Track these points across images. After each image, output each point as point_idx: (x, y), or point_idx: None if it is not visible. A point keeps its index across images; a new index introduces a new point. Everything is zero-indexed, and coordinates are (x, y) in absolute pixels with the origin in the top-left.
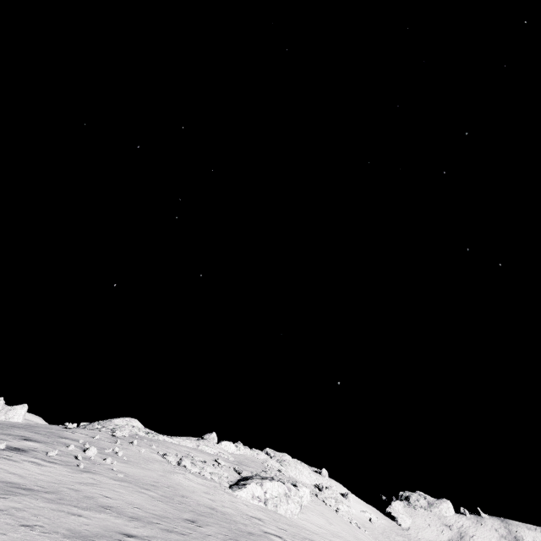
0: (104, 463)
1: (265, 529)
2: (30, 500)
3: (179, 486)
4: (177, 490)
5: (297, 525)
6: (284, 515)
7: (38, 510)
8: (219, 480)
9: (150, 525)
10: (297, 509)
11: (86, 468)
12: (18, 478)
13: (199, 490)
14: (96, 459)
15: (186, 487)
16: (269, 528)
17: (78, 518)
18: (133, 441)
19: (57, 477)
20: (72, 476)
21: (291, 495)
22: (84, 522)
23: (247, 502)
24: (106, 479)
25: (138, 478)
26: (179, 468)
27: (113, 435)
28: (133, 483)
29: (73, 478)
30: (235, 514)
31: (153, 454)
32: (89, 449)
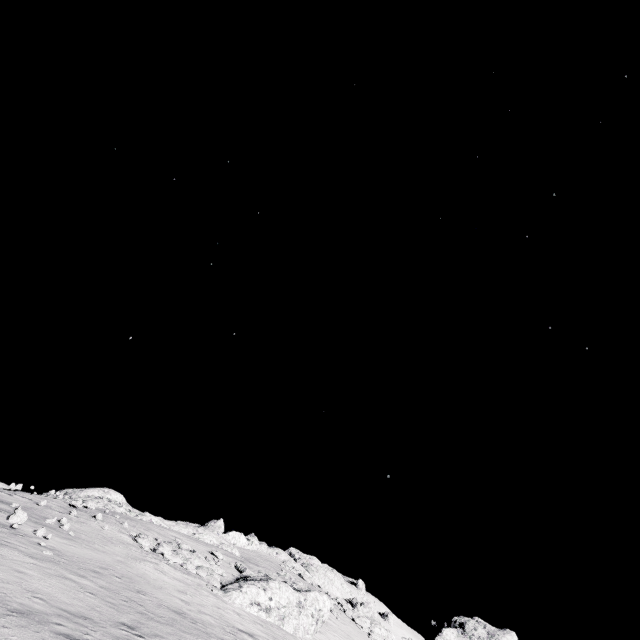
0: (32, 535)
1: None
2: None
3: (141, 578)
4: (133, 583)
5: None
6: (292, 632)
7: None
8: (207, 577)
9: (39, 625)
10: (311, 626)
11: None
12: None
13: (170, 587)
14: (23, 529)
15: (152, 580)
16: None
17: None
18: (96, 515)
19: None
20: None
21: (305, 606)
22: None
23: (241, 610)
24: (18, 555)
25: (76, 560)
26: (153, 556)
27: (73, 505)
28: (62, 565)
29: None
30: (214, 624)
31: (121, 534)
32: (15, 513)
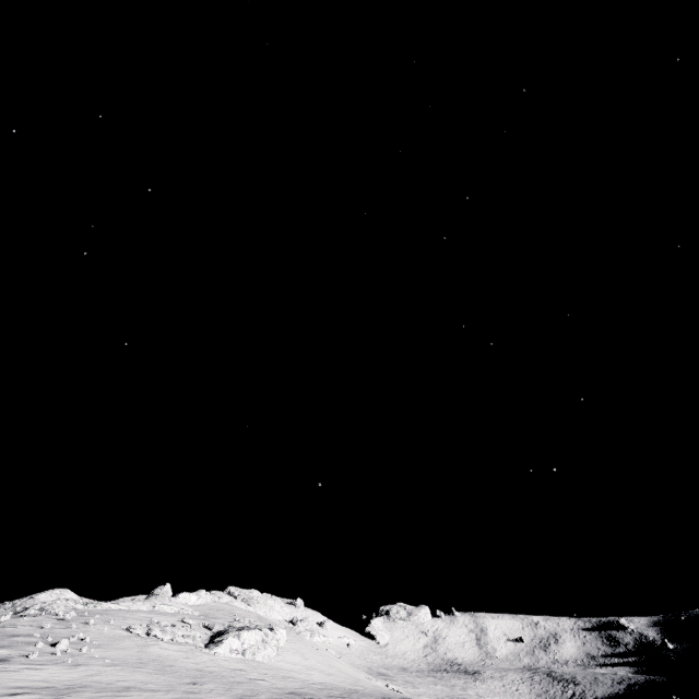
0: (81, 653)
1: (249, 677)
2: (83, 694)
3: (161, 658)
4: (162, 662)
5: (275, 667)
6: (262, 661)
7: (98, 698)
8: (194, 642)
9: (170, 692)
10: (274, 652)
11: (74, 662)
12: (45, 683)
13: (179, 657)
14: (70, 651)
15: (167, 657)
16: (252, 675)
17: (126, 697)
18: (89, 621)
19: (66, 675)
20: (73, 672)
21: (268, 640)
22: (133, 698)
23: (226, 657)
24: (101, 667)
25: (123, 660)
26: (150, 639)
27: (58, 618)
28: (124, 665)
29: (77, 673)
30: (220, 670)
31: (116, 630)
32: (60, 642)
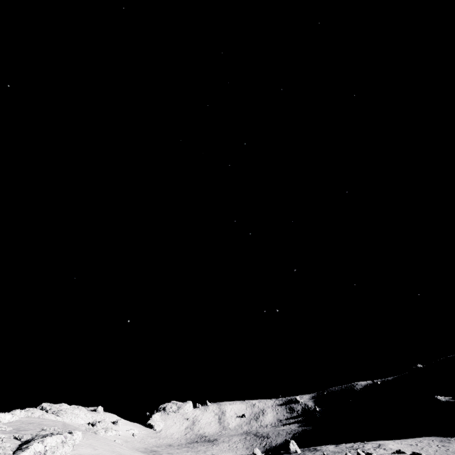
0: None
1: None
2: None
3: None
4: None
5: None
6: None
7: None
8: (3, 451)
9: None
10: (70, 449)
11: None
12: None
13: None
14: None
15: None
16: None
17: None
18: None
19: None
20: None
21: (67, 441)
22: None
23: None
24: None
25: None
26: None
27: None
28: None
29: None
30: None
31: None
32: None
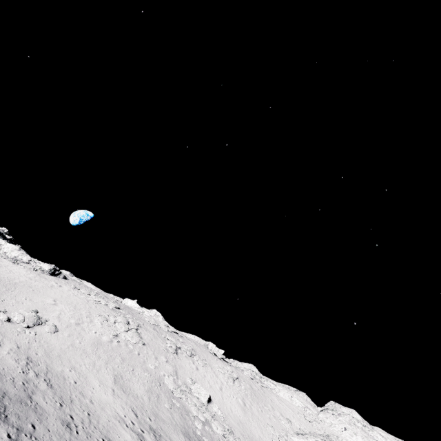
0: None
1: None
2: None
3: None
4: None
5: None
6: None
7: None
8: None
9: None
10: None
11: None
12: None
13: None
14: None
15: None
16: None
17: None
18: None
19: None
20: None
21: None
22: None
23: None
24: None
25: None
26: None
27: None
28: None
29: None
30: None
31: None
32: None
